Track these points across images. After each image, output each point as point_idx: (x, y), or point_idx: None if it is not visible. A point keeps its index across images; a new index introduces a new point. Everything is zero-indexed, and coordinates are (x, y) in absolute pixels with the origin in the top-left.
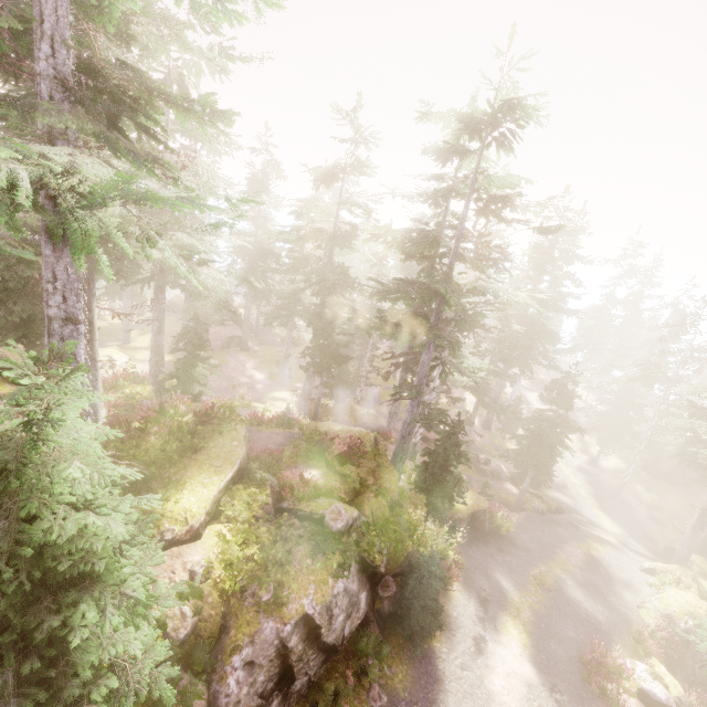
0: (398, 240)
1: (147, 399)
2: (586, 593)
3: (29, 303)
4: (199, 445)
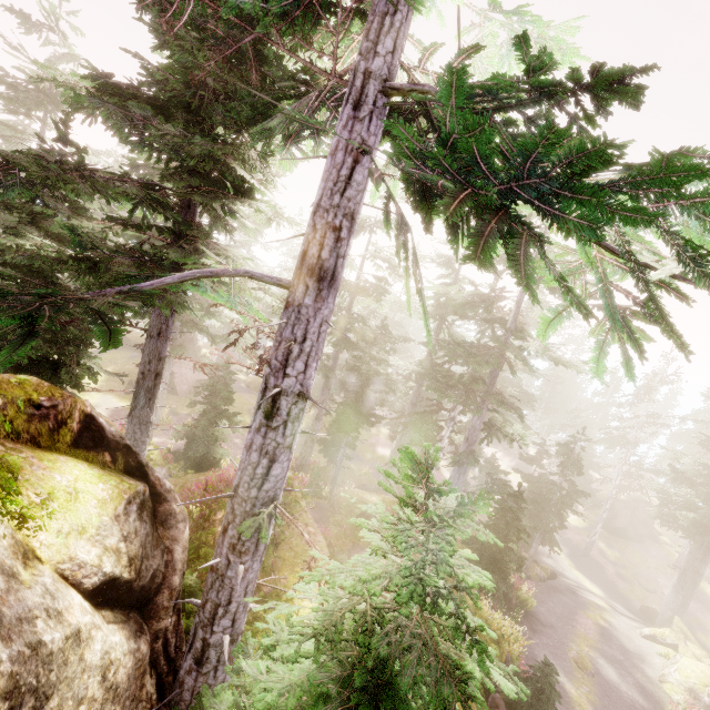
0: (458, 301)
1: (158, 465)
2: (617, 673)
3: (40, 339)
4: (280, 537)
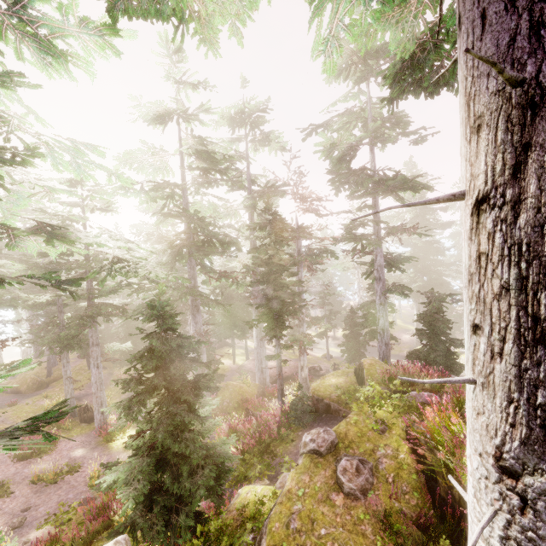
0: (338, 155)
1: None
2: None
3: None
4: None
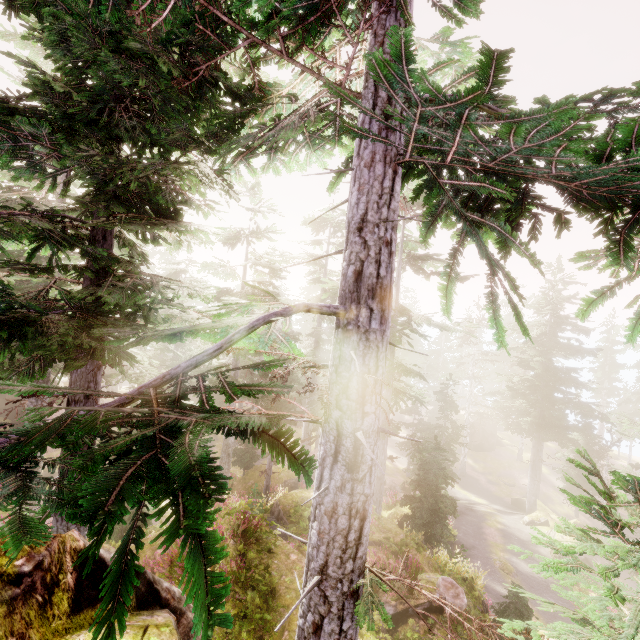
0: None
1: None
2: (527, 563)
3: None
4: (272, 582)
